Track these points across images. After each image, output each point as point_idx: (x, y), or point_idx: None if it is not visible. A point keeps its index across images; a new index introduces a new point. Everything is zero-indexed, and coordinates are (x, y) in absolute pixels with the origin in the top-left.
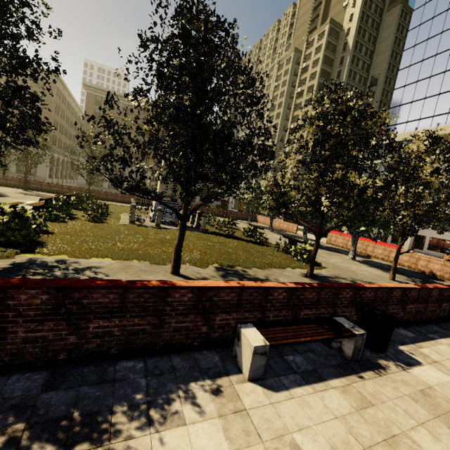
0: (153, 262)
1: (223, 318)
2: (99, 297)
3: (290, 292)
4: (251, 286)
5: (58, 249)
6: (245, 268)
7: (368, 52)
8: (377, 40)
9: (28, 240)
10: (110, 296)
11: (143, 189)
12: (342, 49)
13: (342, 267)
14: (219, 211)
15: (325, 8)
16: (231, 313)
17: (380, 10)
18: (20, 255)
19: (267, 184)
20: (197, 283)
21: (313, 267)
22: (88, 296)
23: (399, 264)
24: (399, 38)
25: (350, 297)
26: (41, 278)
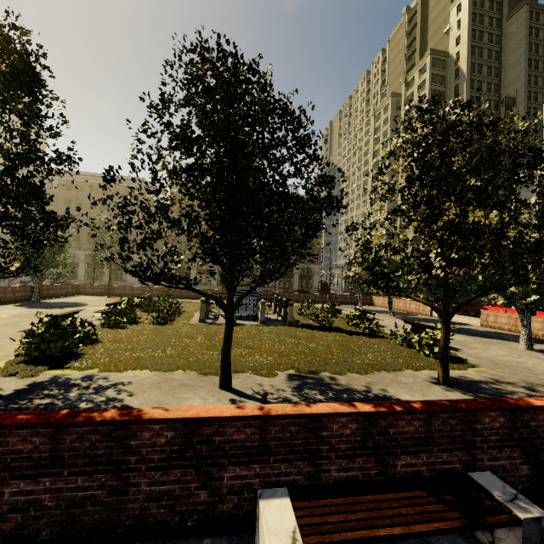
0: (202, 372)
1: (237, 474)
2: (18, 442)
3: (364, 422)
4: (281, 414)
5: (93, 361)
6: (334, 373)
7: (491, 71)
8: (502, 54)
9: (66, 352)
10: (35, 439)
11: (169, 276)
12: (454, 77)
13: (507, 363)
14: (320, 296)
15: (422, 41)
16: (251, 466)
17: (496, 21)
18: (48, 372)
19: (356, 251)
20: (185, 411)
21: (447, 367)
22: (0, 440)
23: None
24: (535, 43)
25: (502, 427)
26: (49, 401)
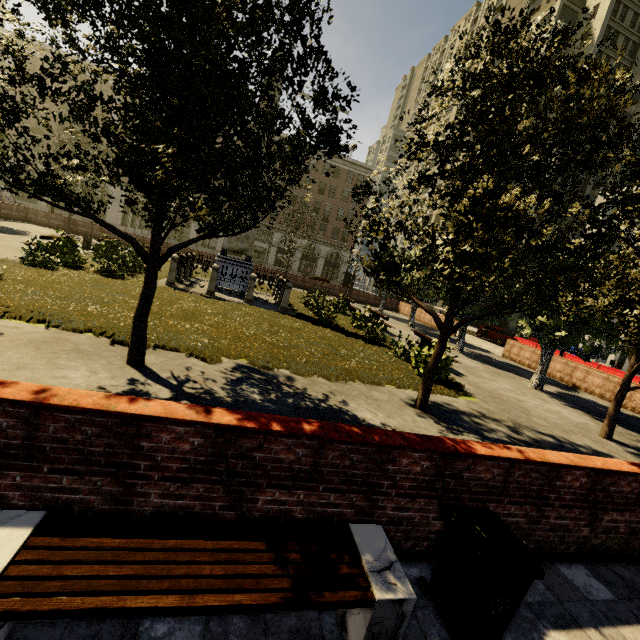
0: (117, 340)
1: None
2: None
3: (215, 438)
4: (68, 405)
5: None
6: (296, 373)
7: (628, 45)
8: None
9: None
10: None
11: (56, 189)
12: (580, 41)
13: (506, 399)
14: (340, 289)
15: None
16: (7, 472)
17: None
18: None
19: (368, 228)
20: None
21: (430, 390)
22: None
23: (633, 410)
24: None
25: (424, 472)
26: None
